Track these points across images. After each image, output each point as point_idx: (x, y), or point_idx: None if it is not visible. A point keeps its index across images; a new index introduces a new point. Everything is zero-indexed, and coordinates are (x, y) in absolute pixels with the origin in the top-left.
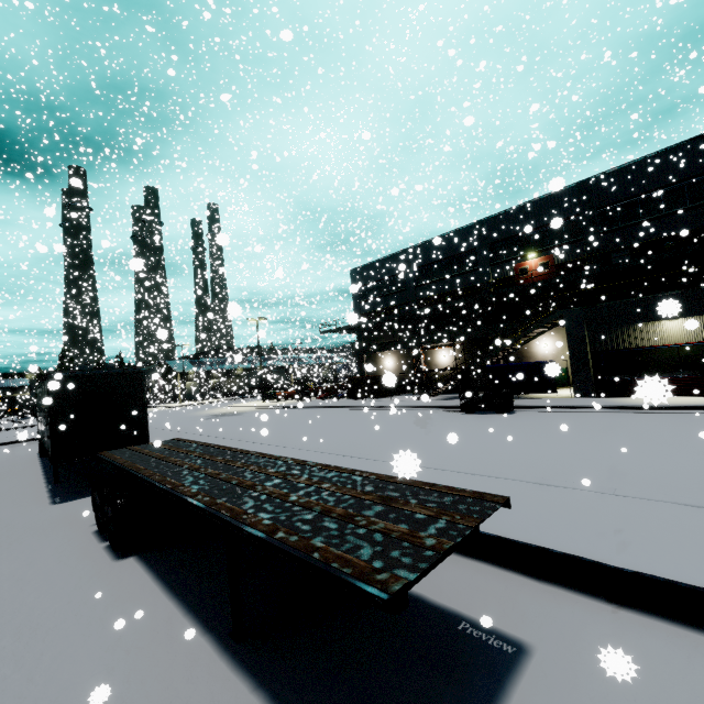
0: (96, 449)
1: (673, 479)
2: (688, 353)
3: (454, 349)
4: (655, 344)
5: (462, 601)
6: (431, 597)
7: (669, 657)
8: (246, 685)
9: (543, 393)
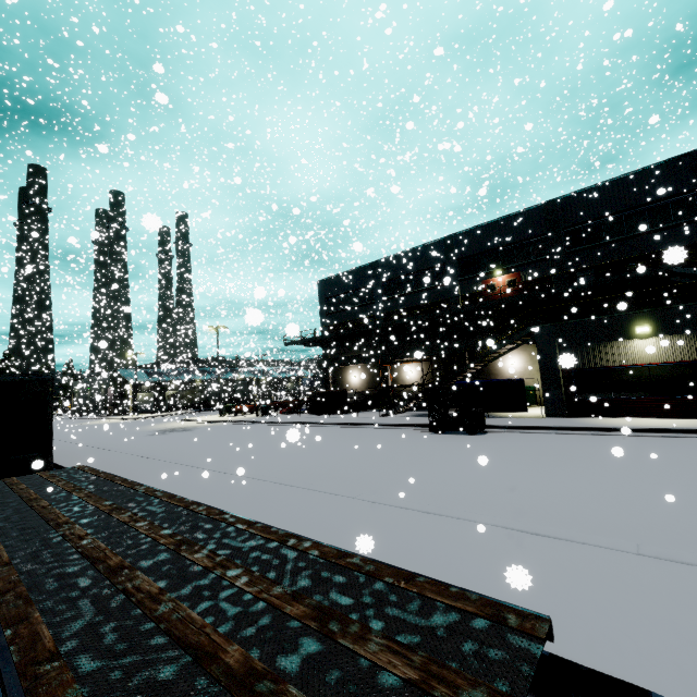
0: None
1: (692, 524)
2: (659, 373)
3: (422, 364)
4: (626, 364)
5: None
6: None
7: None
8: None
9: (514, 412)
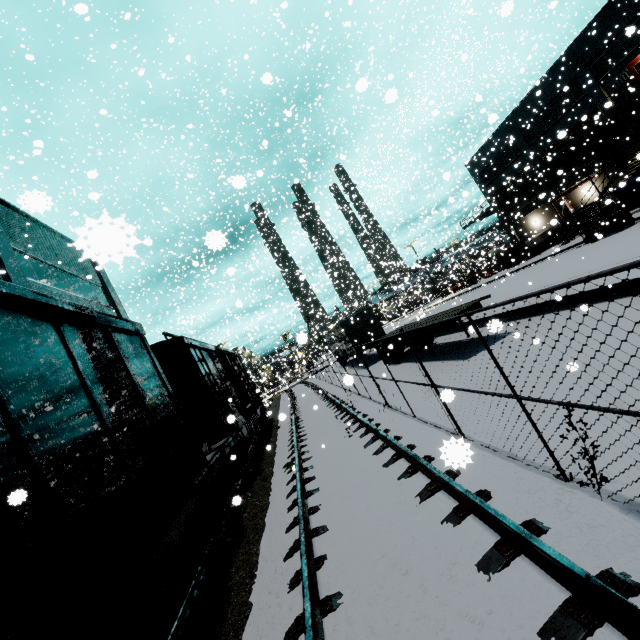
0: (369, 345)
1: None
2: None
3: (592, 182)
4: None
5: (502, 331)
6: (493, 334)
7: (551, 318)
8: (439, 361)
9: None
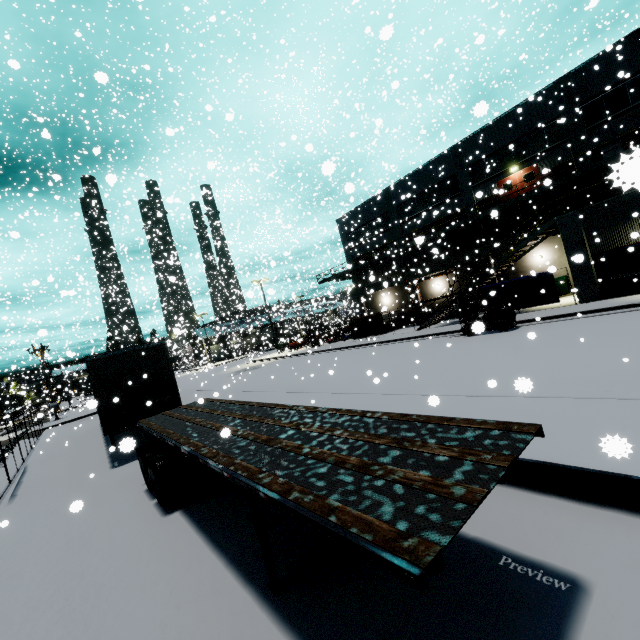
0: (138, 417)
1: None
2: None
3: (447, 276)
4: None
5: (498, 532)
6: (464, 531)
7: None
8: (289, 639)
9: (545, 304)
